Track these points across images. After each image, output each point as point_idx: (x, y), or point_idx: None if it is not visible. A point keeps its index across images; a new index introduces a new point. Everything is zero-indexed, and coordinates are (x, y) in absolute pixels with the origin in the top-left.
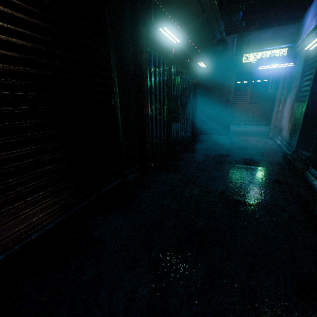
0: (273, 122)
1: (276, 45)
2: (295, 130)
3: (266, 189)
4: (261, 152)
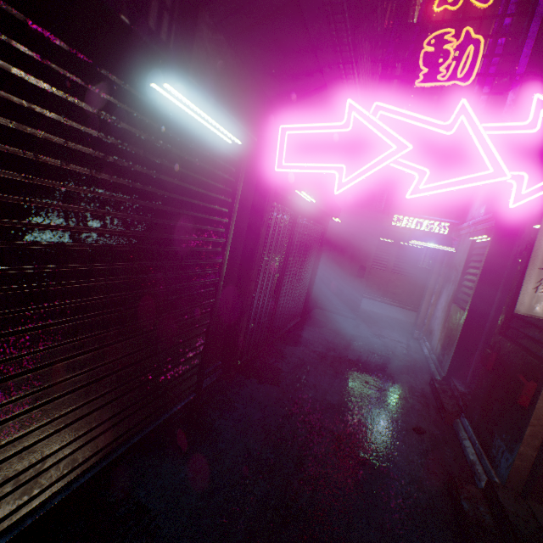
0: (422, 316)
1: (436, 215)
2: (450, 345)
3: (401, 443)
4: (400, 366)
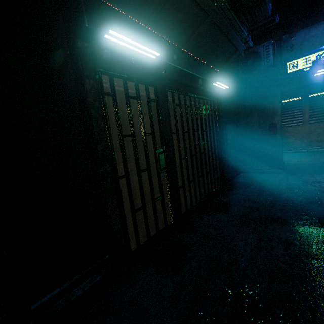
0: None
1: None
2: None
3: None
4: None
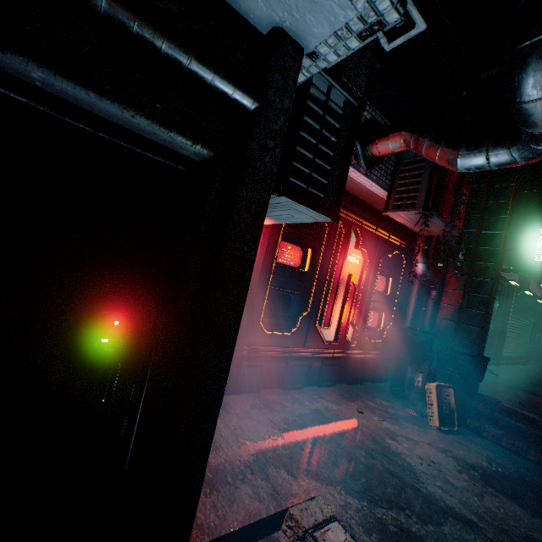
0: None
1: None
2: None
3: None
4: None
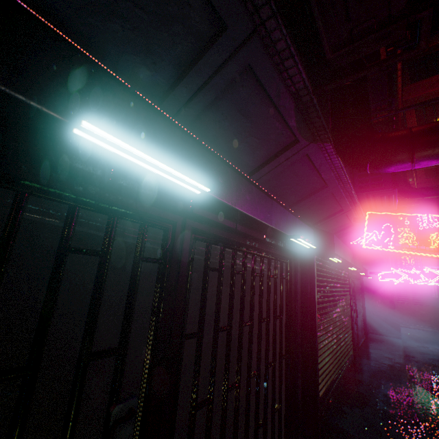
0: None
1: (427, 264)
2: None
3: None
4: None
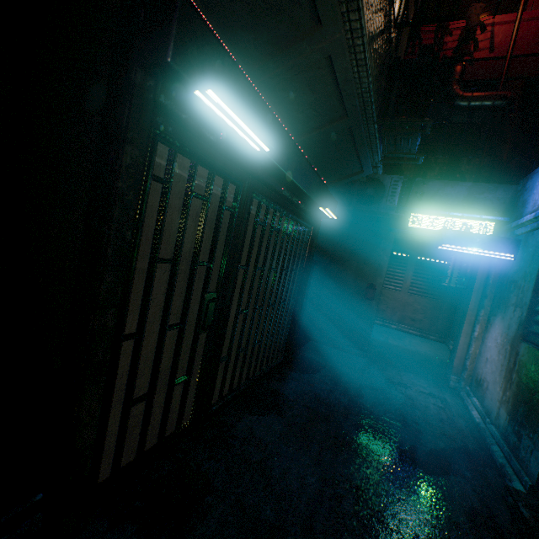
0: (460, 355)
1: (472, 212)
2: (533, 420)
3: None
4: (442, 451)
